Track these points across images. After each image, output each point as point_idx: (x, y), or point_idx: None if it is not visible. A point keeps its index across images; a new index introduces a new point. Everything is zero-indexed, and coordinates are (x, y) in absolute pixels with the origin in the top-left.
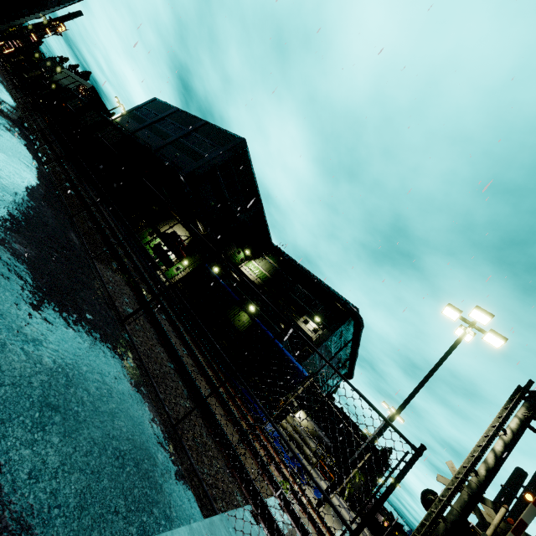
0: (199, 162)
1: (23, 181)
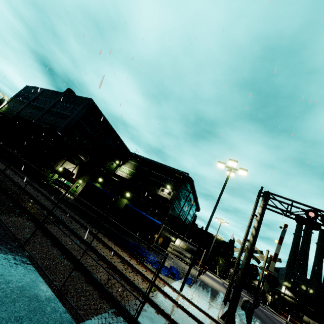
0: (67, 120)
1: None
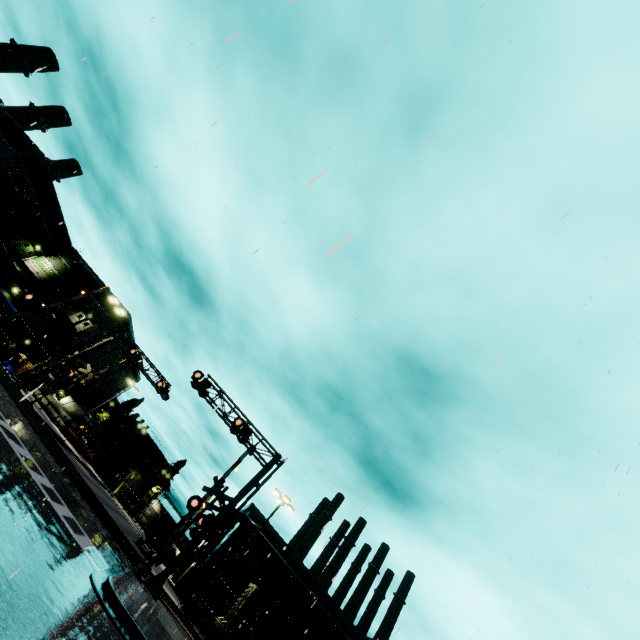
0: None
1: None
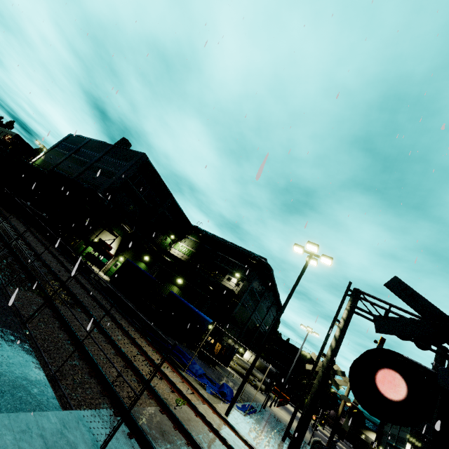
0: (112, 179)
1: None
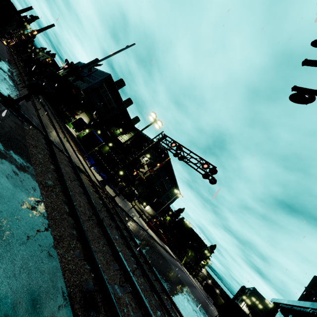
0: (90, 85)
1: (2, 64)
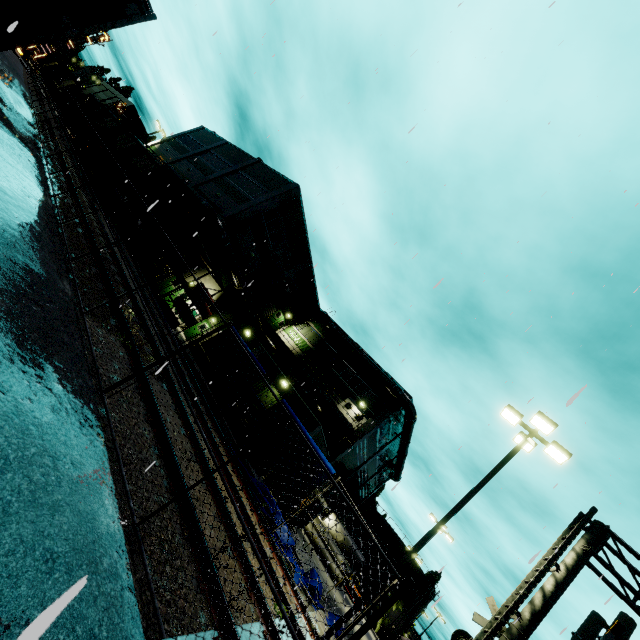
0: (243, 206)
1: (18, 216)
